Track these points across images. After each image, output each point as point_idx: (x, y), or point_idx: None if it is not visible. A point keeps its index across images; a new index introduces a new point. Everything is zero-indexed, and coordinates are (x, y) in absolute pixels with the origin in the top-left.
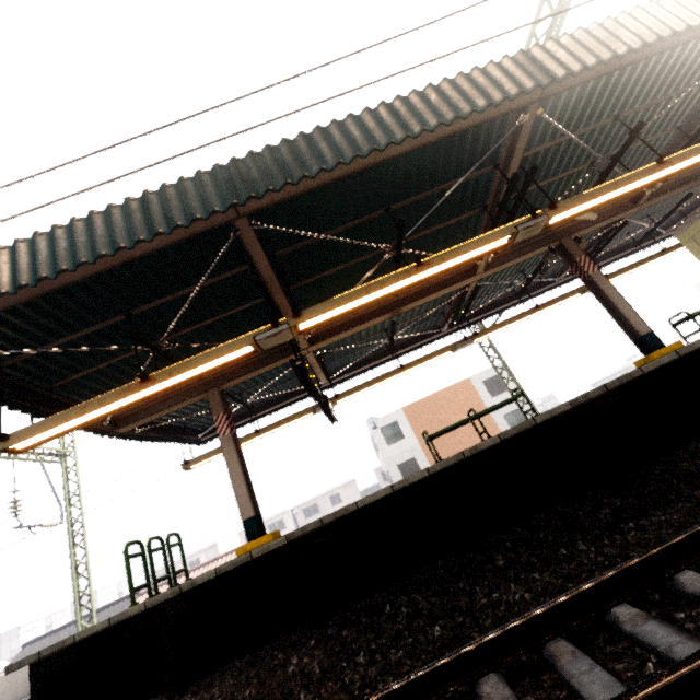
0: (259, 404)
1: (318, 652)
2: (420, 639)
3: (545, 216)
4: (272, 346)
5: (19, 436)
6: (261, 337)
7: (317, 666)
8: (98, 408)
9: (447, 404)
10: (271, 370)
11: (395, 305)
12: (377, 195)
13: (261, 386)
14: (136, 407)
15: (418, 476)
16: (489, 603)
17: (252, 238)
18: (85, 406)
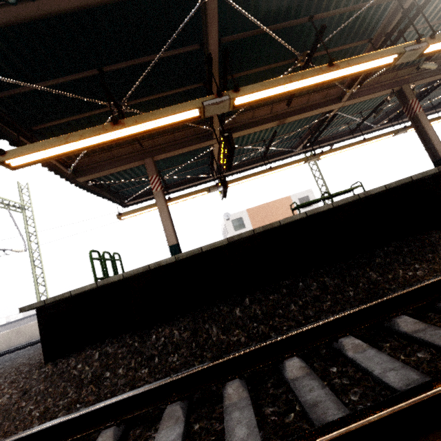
0: (168, 185)
1: (255, 306)
2: (339, 297)
3: (426, 43)
4: (212, 115)
5: (14, 153)
6: (208, 103)
7: (258, 312)
8: (79, 140)
9: (275, 210)
10: (184, 156)
11: (282, 116)
12: (308, 0)
13: (173, 170)
14: (90, 164)
15: (325, 207)
16: (386, 279)
17: (213, 10)
18: (68, 137)
